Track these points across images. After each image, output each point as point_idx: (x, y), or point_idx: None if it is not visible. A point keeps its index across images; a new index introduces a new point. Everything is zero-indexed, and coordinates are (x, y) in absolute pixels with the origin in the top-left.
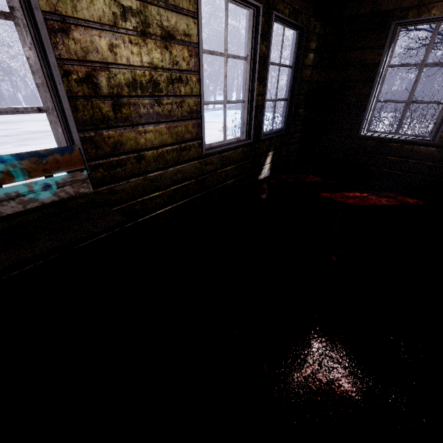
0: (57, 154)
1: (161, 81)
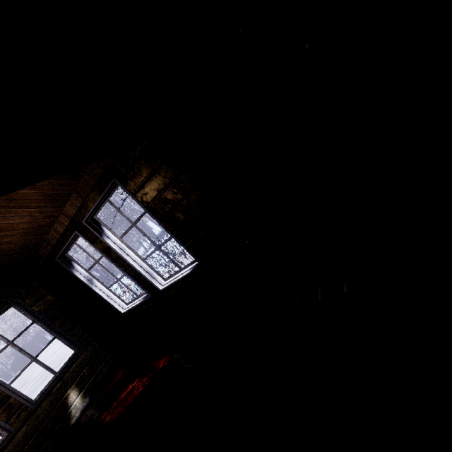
0: None
1: None
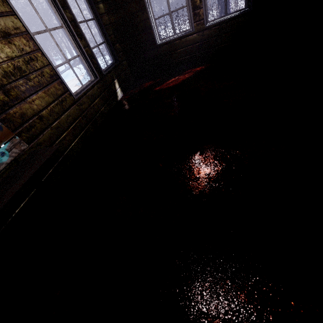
0: None
1: (21, 65)
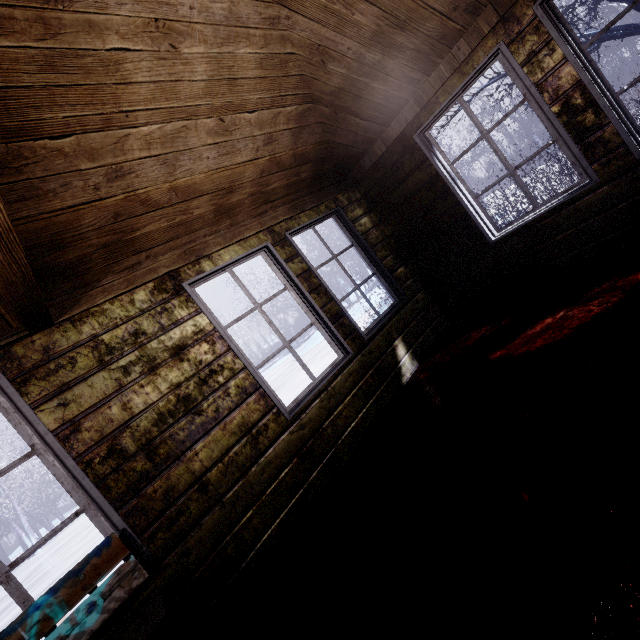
0: (94, 558)
1: (191, 391)
